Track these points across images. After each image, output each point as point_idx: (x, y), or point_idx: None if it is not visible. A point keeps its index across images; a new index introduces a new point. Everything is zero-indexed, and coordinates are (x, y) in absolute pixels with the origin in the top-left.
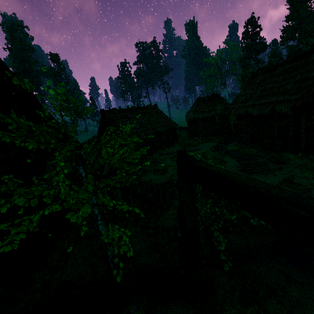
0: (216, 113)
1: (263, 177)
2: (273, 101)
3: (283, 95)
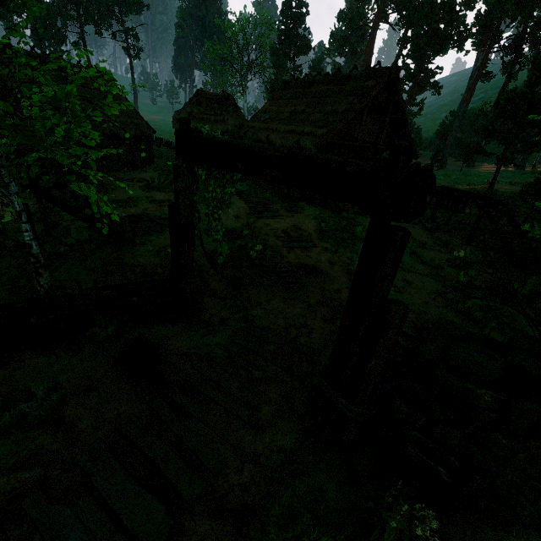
0: (225, 129)
1: (272, 221)
2: (300, 130)
3: (312, 126)
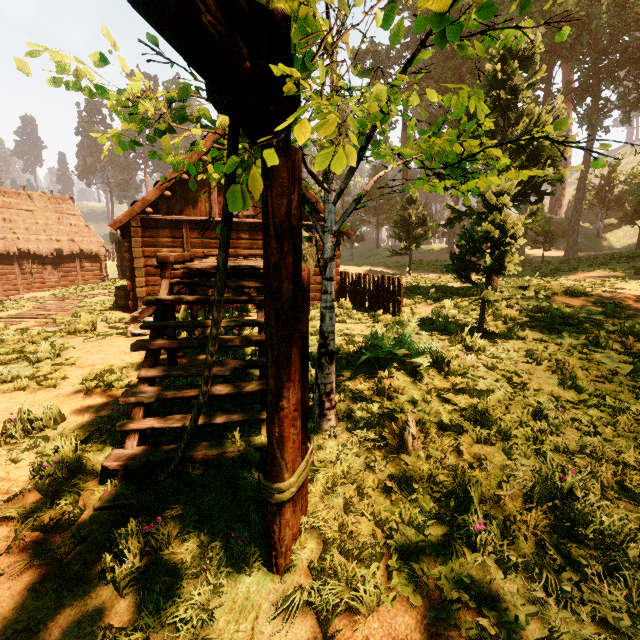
0: None
1: None
2: None
3: None
